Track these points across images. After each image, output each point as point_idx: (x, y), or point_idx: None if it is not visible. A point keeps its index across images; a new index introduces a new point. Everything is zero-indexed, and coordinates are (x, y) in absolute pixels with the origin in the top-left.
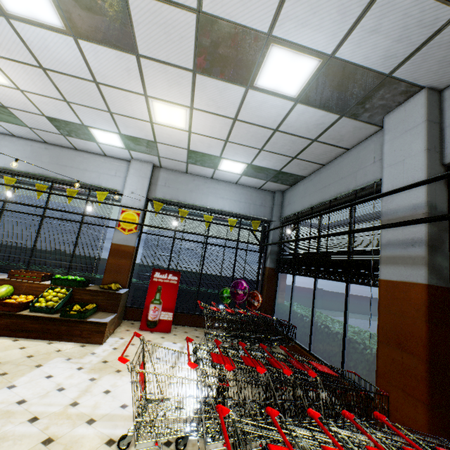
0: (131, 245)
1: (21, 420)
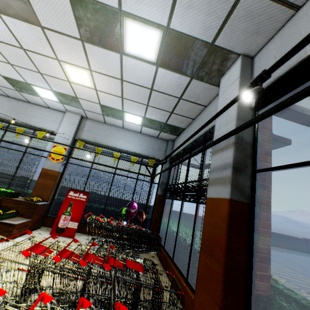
0: (56, 170)
1: None
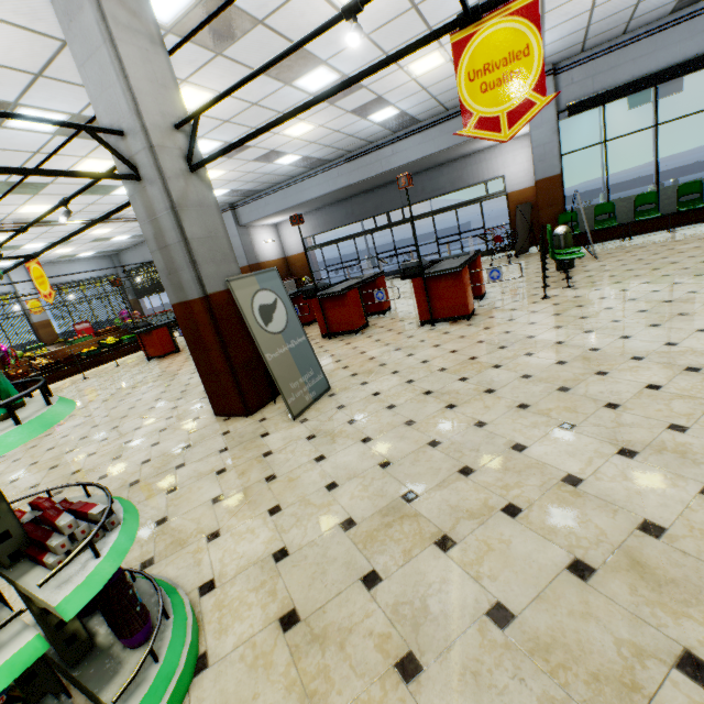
0: (48, 319)
1: None
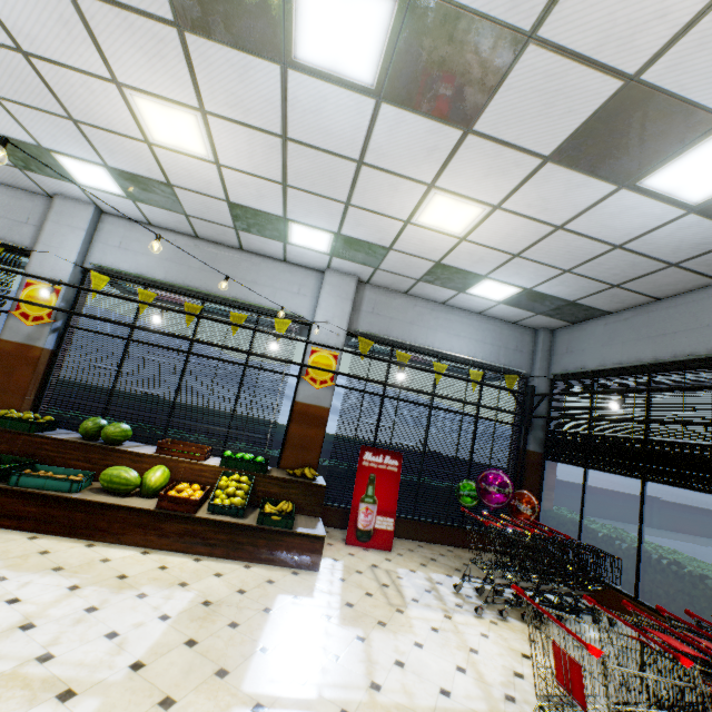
0: (324, 406)
1: None
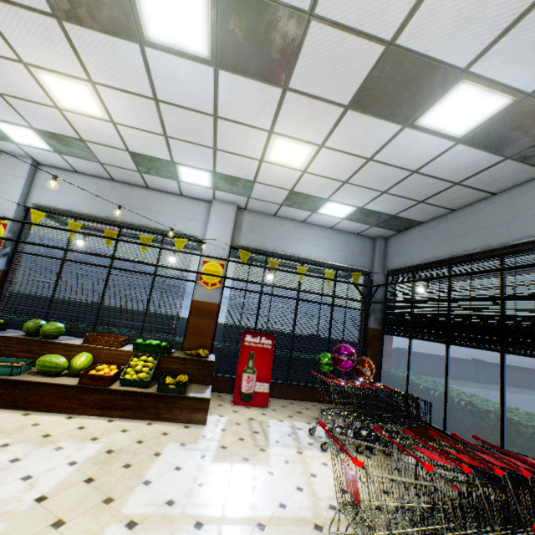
0: (215, 302)
1: (186, 527)
